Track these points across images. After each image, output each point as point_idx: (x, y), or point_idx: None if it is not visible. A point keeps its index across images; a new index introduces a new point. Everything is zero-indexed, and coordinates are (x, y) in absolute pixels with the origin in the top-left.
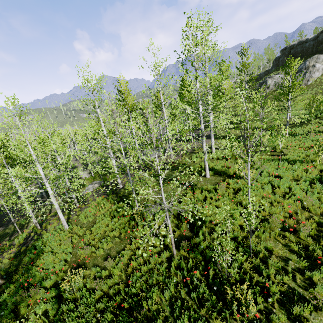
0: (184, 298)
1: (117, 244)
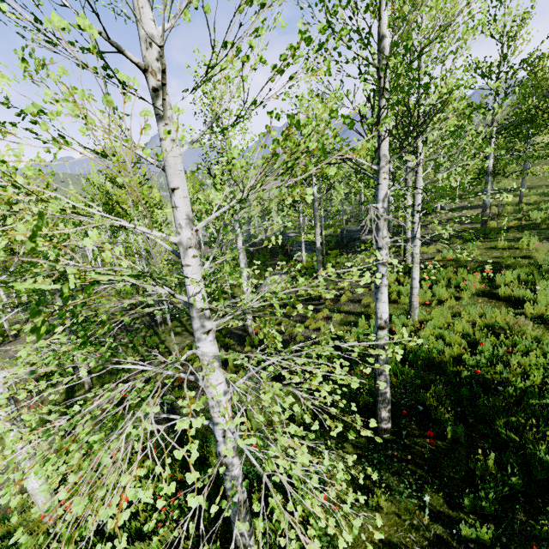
0: None
1: None
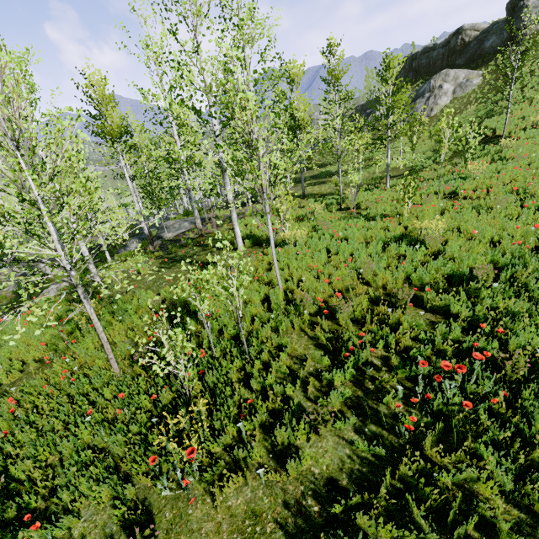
0: (105, 448)
1: (32, 372)
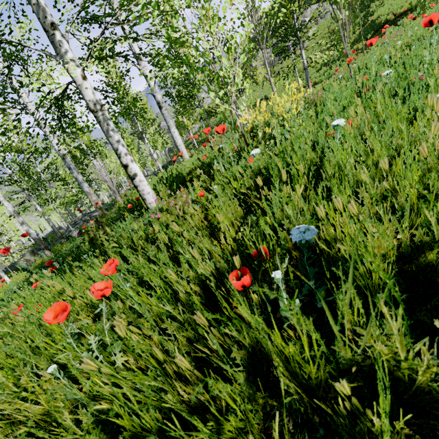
0: None
1: None
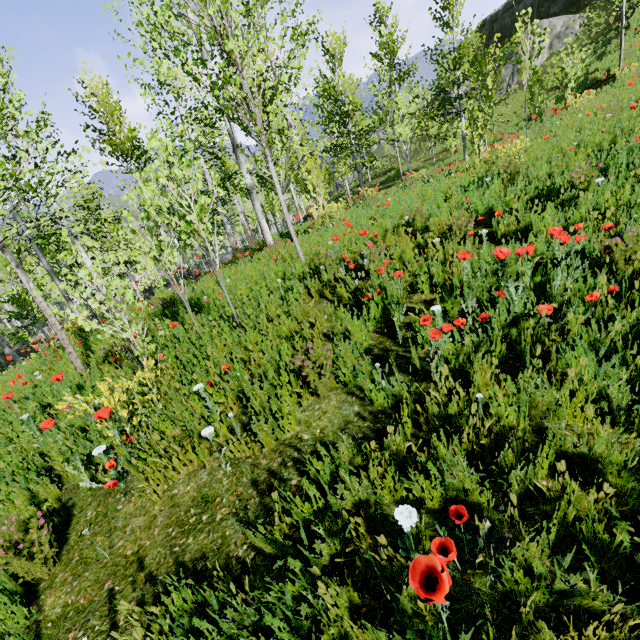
0: (46, 454)
1: None
